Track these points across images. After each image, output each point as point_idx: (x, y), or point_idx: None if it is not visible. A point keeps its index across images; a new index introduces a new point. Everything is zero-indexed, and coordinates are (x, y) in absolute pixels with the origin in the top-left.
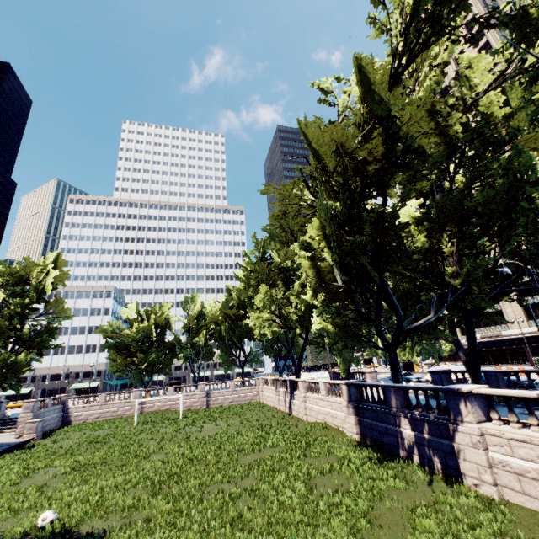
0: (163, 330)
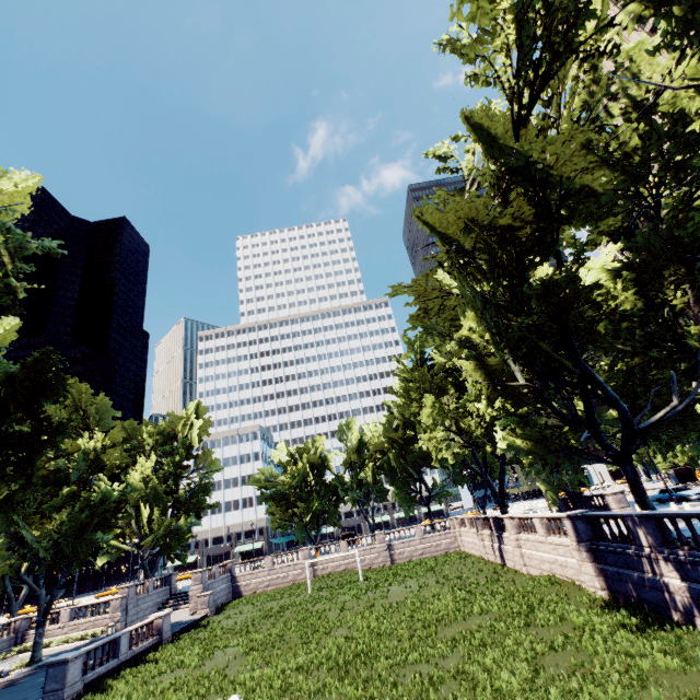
0: (321, 470)
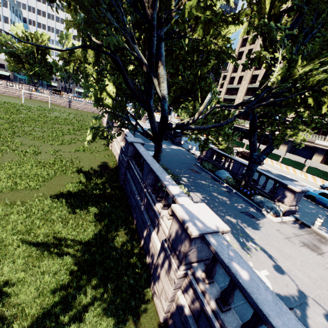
0: (44, 53)
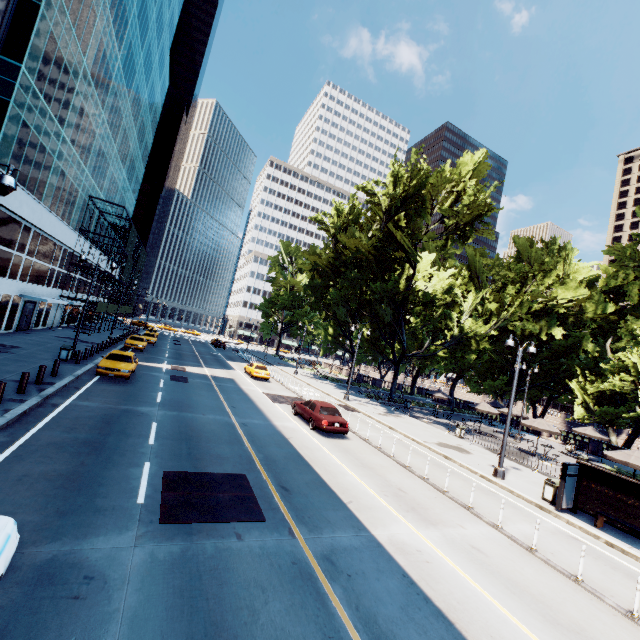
0: None
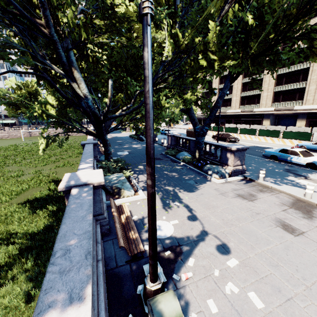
0: (35, 96)
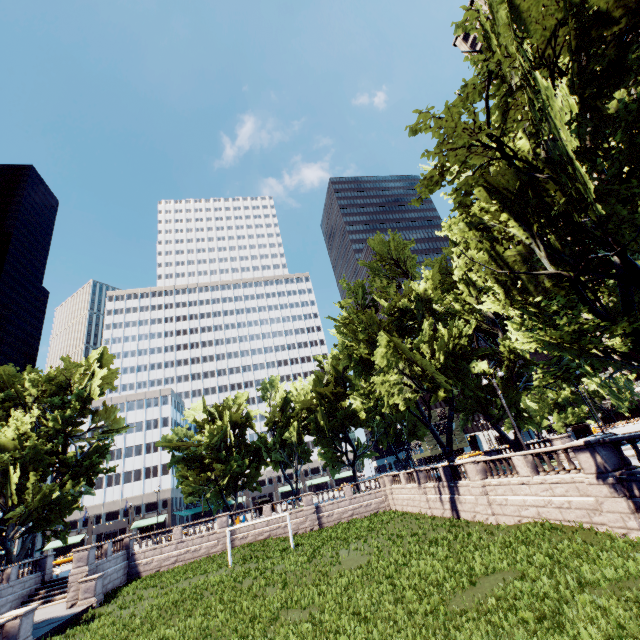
0: (242, 429)
